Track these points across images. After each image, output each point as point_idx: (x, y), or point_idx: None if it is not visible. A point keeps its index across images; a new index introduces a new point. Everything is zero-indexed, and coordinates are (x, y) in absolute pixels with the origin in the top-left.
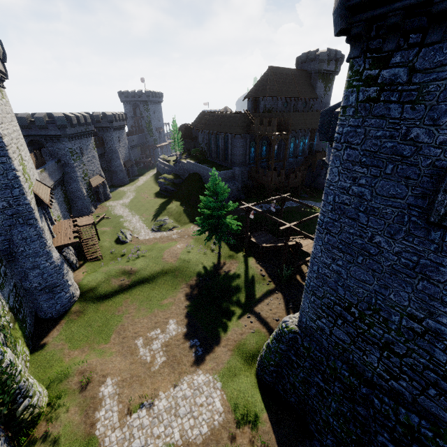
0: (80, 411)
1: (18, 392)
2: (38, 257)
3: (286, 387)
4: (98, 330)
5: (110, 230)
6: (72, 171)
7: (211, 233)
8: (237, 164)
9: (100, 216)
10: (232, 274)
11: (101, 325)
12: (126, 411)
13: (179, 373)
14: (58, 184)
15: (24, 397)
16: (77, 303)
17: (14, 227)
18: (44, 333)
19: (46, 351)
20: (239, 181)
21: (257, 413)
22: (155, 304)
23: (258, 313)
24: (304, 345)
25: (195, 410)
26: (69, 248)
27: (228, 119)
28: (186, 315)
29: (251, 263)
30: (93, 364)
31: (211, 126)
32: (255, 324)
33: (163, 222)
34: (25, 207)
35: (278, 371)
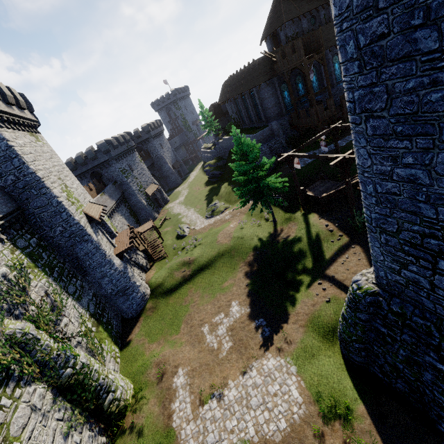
0: (158, 402)
1: (99, 388)
2: (102, 267)
3: (384, 370)
4: (169, 322)
5: (171, 229)
6: (128, 187)
7: (254, 201)
8: (272, 118)
9: (162, 219)
10: (292, 239)
11: (172, 317)
12: (197, 402)
13: (247, 358)
14: (120, 202)
15: (107, 392)
16: (149, 300)
17: (75, 246)
18: (129, 331)
19: (131, 347)
20: (281, 136)
21: (348, 404)
22: (216, 289)
23: (331, 277)
24: (392, 310)
25: (269, 400)
26: (138, 254)
27: (247, 73)
28: (248, 294)
29: (313, 221)
30: (166, 355)
31: (234, 91)
32: (330, 290)
33: (214, 207)
34: (76, 227)
35: (367, 348)
